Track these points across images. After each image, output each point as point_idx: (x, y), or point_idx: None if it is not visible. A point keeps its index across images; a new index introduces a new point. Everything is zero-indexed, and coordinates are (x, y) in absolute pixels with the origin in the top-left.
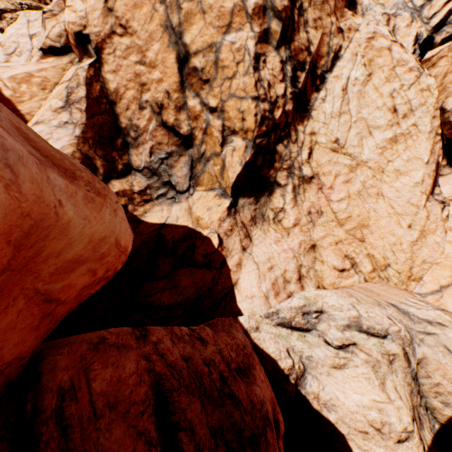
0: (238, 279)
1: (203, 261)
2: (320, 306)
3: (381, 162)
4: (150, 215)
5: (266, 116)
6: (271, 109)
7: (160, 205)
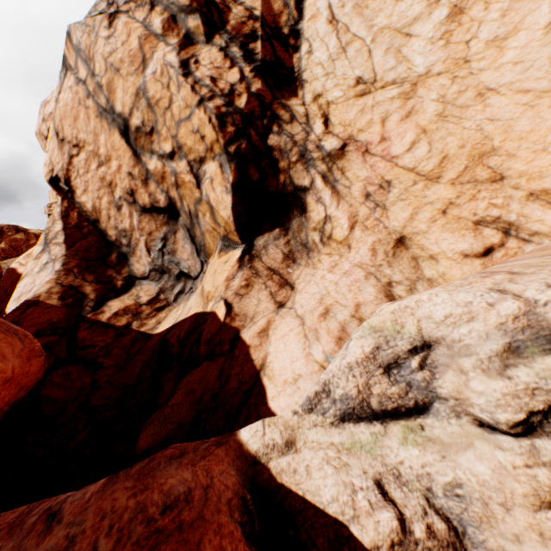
0: (265, 356)
1: (207, 351)
2: (414, 334)
3: (454, 54)
4: (163, 323)
5: (224, 112)
6: (228, 102)
7: (178, 305)
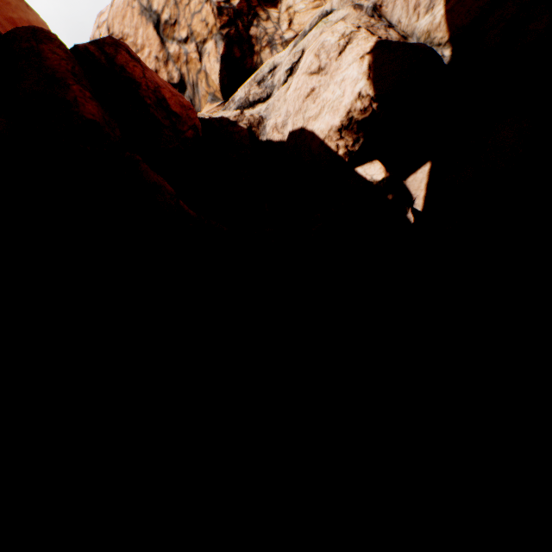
0: None
1: None
2: (271, 64)
3: None
4: None
5: (222, 6)
6: (227, 1)
7: None
